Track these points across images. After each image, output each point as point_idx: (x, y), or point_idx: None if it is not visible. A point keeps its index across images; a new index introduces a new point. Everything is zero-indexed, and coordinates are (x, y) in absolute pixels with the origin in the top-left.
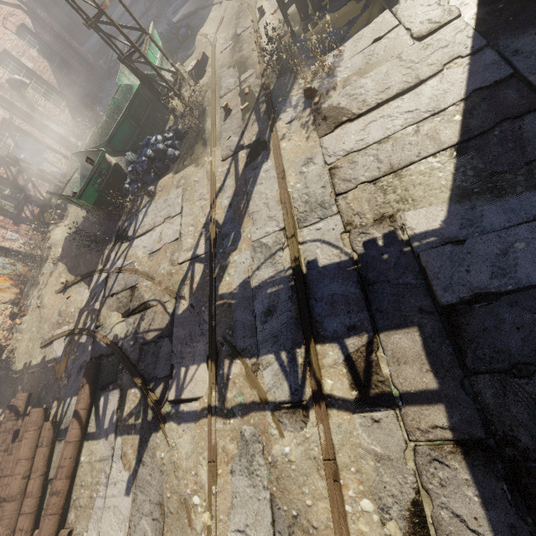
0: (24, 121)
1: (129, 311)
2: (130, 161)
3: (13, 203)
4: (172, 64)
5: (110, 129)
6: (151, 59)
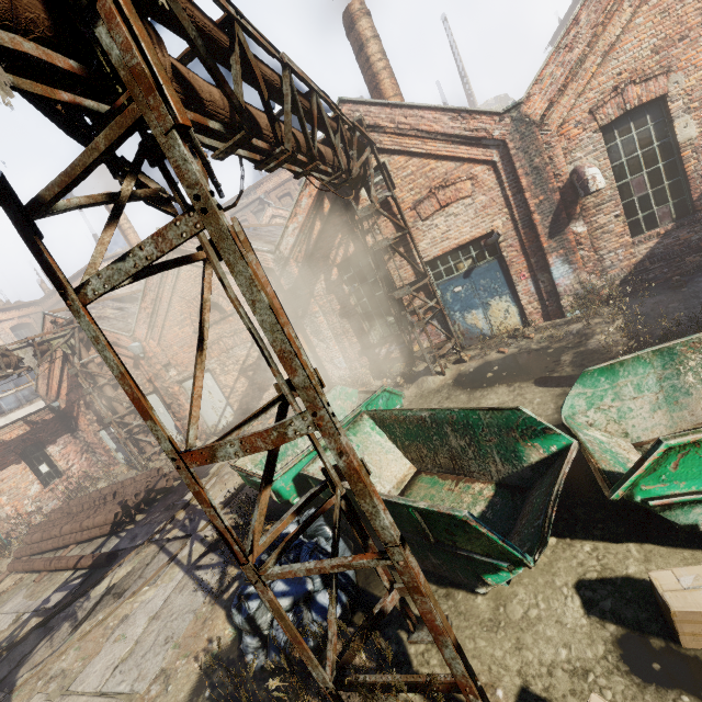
0: (523, 242)
1: (106, 594)
2: (300, 521)
3: (385, 332)
4: (444, 653)
5: (421, 429)
6: (700, 460)
